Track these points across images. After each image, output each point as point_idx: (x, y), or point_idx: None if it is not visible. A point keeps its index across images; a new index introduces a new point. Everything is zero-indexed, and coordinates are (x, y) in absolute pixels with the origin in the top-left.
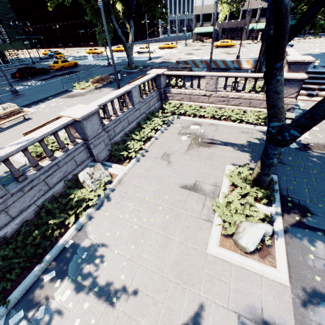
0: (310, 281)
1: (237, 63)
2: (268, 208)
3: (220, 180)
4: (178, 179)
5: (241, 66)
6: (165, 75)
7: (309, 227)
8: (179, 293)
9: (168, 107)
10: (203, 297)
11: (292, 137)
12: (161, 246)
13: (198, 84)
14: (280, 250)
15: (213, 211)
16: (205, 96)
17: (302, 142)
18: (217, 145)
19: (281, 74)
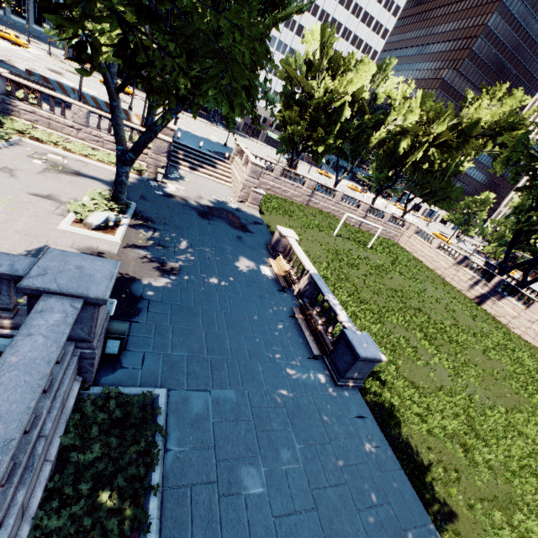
0: (135, 242)
1: (126, 113)
2: (120, 215)
3: (80, 198)
4: (27, 189)
5: (130, 119)
6: (6, 78)
7: (147, 226)
8: (26, 241)
9: (11, 124)
10: (50, 243)
11: (131, 159)
12: (5, 221)
13: (63, 110)
14: (120, 230)
15: (68, 212)
16: (74, 129)
17: (168, 193)
18: (83, 177)
19: (120, 113)
